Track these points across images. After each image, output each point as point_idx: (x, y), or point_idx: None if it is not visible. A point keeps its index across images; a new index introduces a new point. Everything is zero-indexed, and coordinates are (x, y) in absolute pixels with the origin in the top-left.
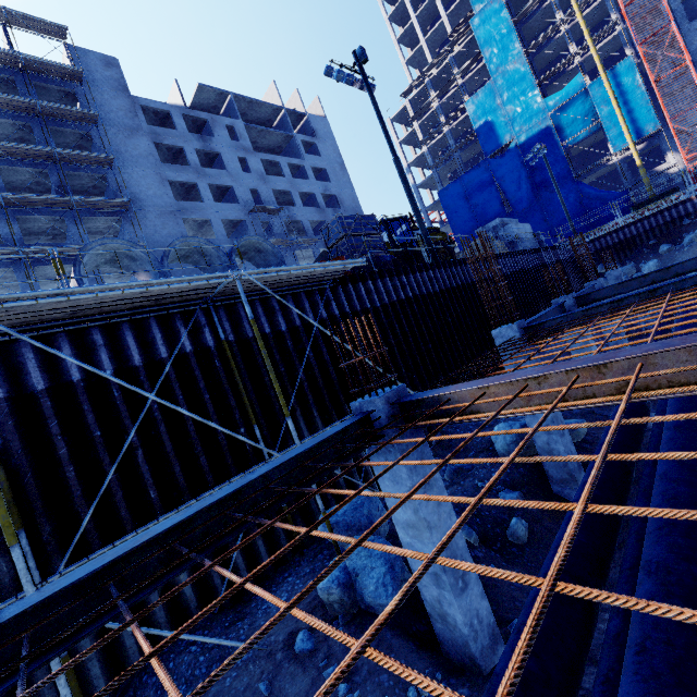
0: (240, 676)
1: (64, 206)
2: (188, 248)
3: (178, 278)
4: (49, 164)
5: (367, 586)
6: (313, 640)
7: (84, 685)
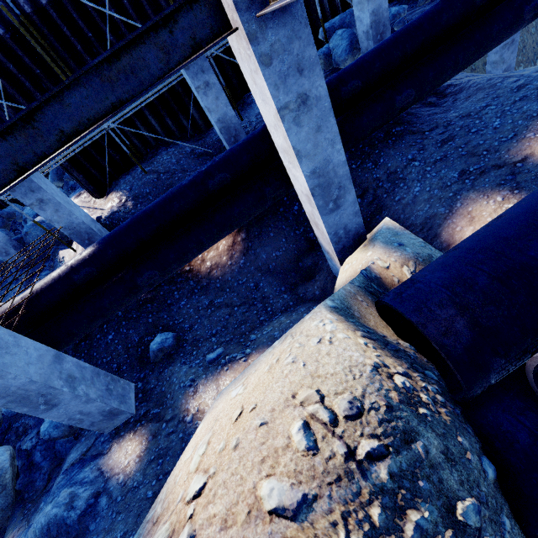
0: None
1: None
2: None
3: None
4: None
5: (337, 53)
6: None
7: None
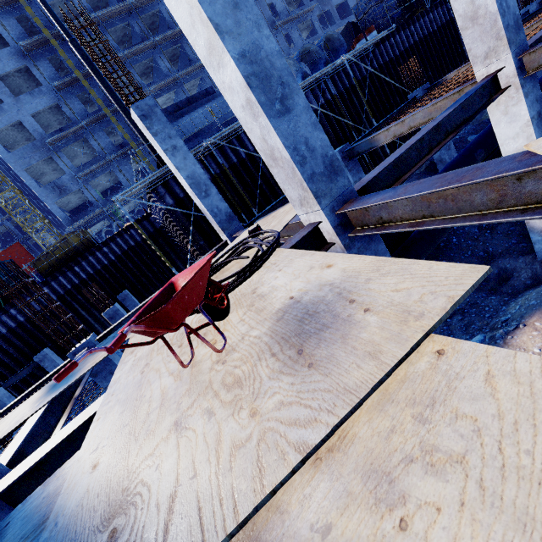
0: None
1: (151, 48)
2: (302, 52)
3: (328, 66)
4: (129, 16)
5: None
6: None
7: None
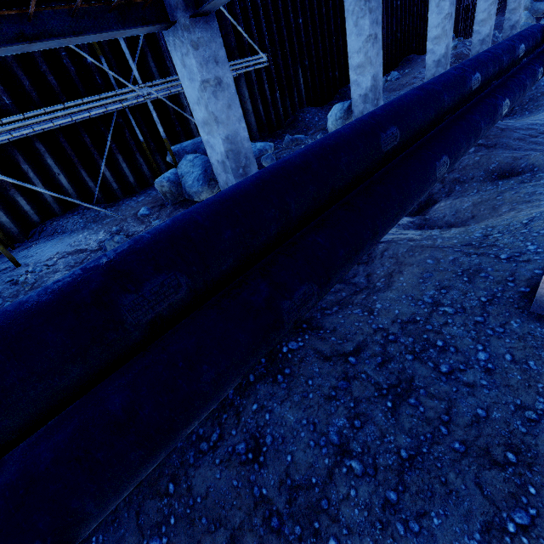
0: (103, 226)
1: None
2: None
3: None
4: None
5: (187, 182)
6: (150, 211)
7: (0, 226)
